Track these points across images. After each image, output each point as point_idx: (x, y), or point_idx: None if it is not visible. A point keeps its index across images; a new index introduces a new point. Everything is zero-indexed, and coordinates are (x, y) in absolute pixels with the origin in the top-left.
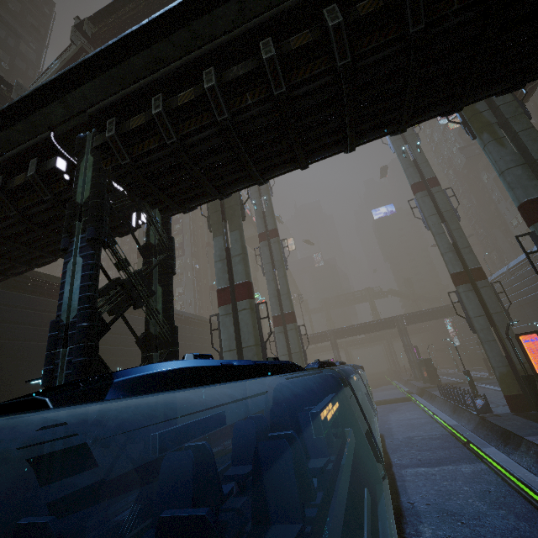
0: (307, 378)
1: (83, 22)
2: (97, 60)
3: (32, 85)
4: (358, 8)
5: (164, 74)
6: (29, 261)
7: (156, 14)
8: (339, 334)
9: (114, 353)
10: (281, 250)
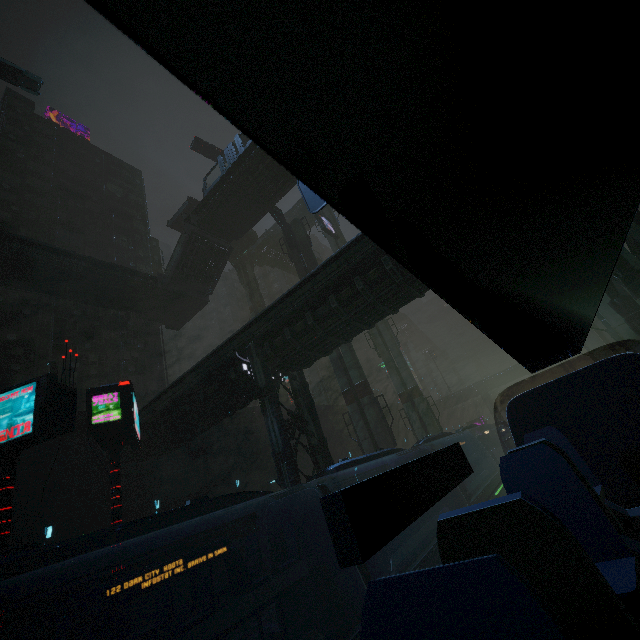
0: (411, 453)
1: (189, 216)
2: (254, 320)
3: (166, 270)
4: (369, 276)
5: (286, 317)
6: (228, 414)
7: (278, 299)
8: (487, 385)
9: None
10: (389, 330)
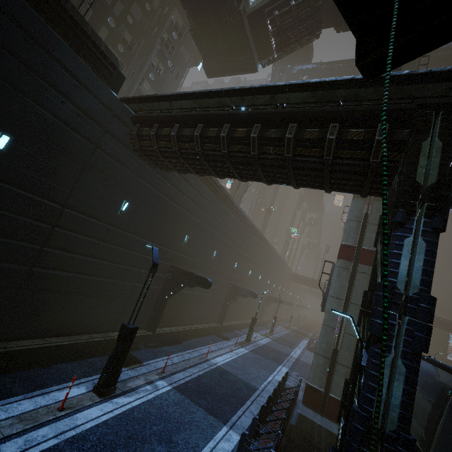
0: None
1: None
2: None
3: None
4: None
5: None
6: (270, 180)
7: None
8: None
9: (218, 240)
10: None
